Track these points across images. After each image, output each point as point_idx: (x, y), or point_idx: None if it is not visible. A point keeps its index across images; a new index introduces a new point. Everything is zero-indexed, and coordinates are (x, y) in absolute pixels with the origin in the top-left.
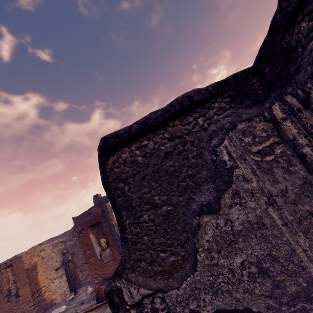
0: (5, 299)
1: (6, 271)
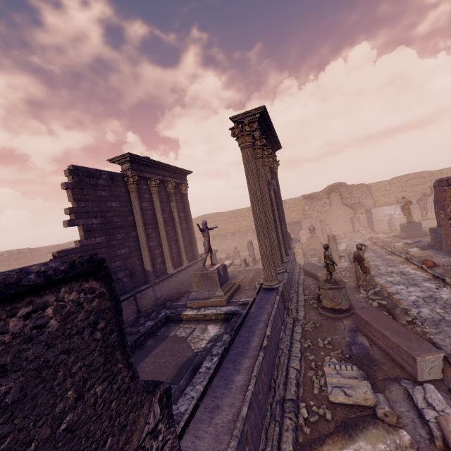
0: (448, 222)
1: (450, 190)
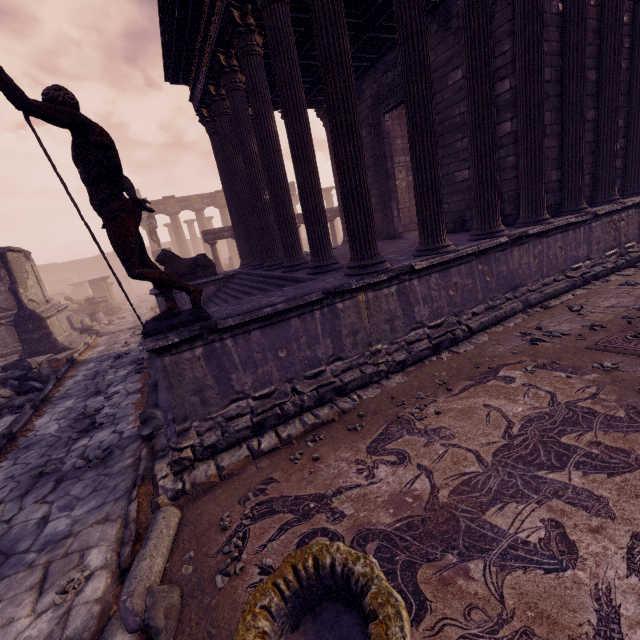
0: None
1: None
